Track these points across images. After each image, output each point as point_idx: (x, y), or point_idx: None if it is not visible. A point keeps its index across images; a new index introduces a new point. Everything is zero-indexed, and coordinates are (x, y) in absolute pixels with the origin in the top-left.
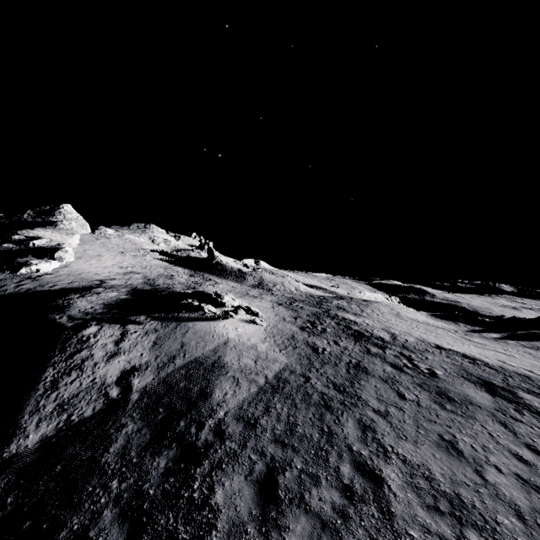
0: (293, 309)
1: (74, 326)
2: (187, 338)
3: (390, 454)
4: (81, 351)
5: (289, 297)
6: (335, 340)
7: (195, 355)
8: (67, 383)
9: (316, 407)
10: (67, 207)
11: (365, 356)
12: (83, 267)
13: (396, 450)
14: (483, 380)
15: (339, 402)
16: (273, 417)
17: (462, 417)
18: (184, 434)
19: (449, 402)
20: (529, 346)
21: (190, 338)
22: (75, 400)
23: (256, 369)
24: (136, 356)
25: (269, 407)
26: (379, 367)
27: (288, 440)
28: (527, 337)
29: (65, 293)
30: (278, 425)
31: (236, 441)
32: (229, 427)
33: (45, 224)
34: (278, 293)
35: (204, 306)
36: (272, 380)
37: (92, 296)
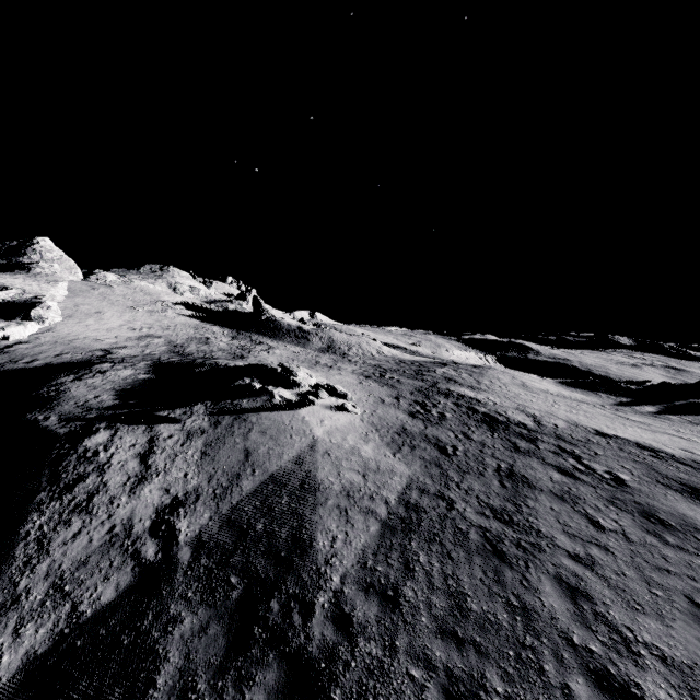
0: (388, 383)
1: (70, 433)
2: (253, 442)
3: (635, 646)
4: (85, 477)
5: (375, 365)
6: (464, 431)
7: (269, 471)
8: (65, 540)
9: (483, 557)
10: (44, 241)
11: (515, 456)
12: (75, 330)
13: (639, 635)
14: (689, 487)
15: (513, 544)
16: (422, 581)
17: (699, 557)
18: (283, 629)
19: (666, 529)
20: (698, 422)
21: (256, 442)
22: (83, 572)
23: (368, 491)
24: (177, 479)
25: (409, 562)
26: (542, 474)
27: (462, 628)
28: (690, 410)
29: (51, 373)
30: (434, 598)
31: (376, 639)
32: (355, 607)
33: (12, 267)
34: (357, 359)
35: (273, 391)
36: (396, 507)
37: (94, 378)
